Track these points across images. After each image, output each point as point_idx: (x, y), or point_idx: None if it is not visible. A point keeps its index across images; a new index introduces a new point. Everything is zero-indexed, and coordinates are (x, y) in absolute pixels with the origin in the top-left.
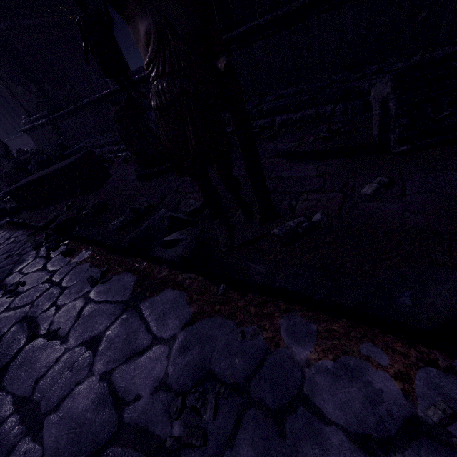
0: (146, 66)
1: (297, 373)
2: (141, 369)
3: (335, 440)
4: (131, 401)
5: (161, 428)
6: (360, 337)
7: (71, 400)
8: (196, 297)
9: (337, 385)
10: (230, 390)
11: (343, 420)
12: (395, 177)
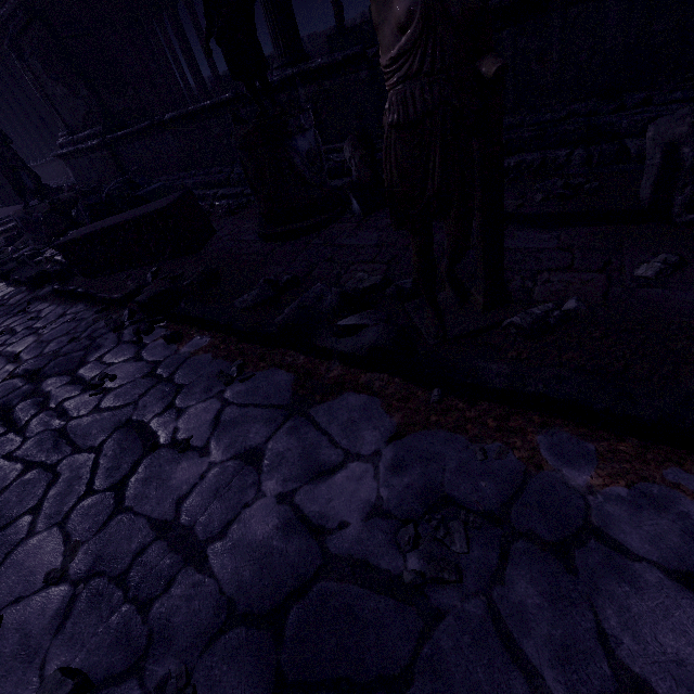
0: (390, 61)
1: (577, 501)
2: (338, 491)
3: (649, 577)
4: (334, 529)
5: (388, 562)
6: (660, 460)
7: (241, 526)
8: (397, 404)
9: (638, 517)
10: (481, 519)
11: (655, 556)
12: (685, 256)
